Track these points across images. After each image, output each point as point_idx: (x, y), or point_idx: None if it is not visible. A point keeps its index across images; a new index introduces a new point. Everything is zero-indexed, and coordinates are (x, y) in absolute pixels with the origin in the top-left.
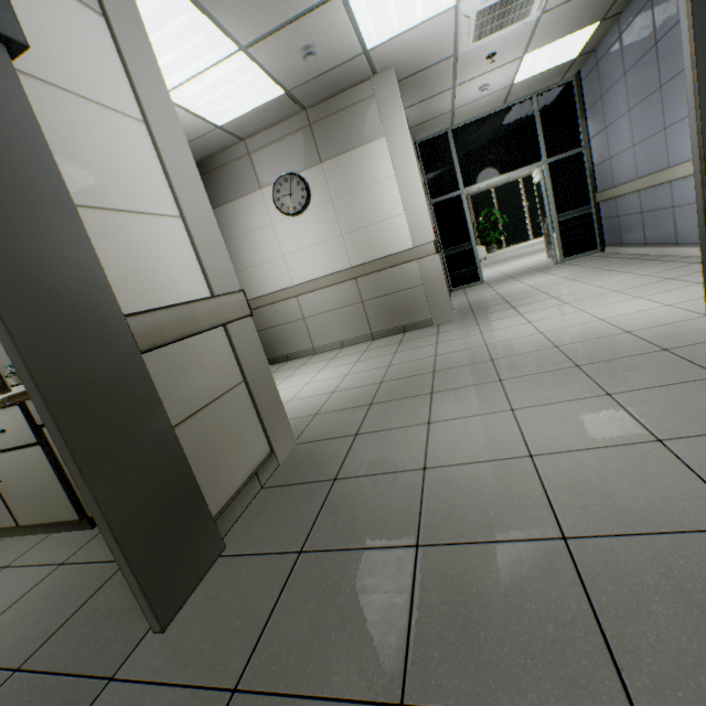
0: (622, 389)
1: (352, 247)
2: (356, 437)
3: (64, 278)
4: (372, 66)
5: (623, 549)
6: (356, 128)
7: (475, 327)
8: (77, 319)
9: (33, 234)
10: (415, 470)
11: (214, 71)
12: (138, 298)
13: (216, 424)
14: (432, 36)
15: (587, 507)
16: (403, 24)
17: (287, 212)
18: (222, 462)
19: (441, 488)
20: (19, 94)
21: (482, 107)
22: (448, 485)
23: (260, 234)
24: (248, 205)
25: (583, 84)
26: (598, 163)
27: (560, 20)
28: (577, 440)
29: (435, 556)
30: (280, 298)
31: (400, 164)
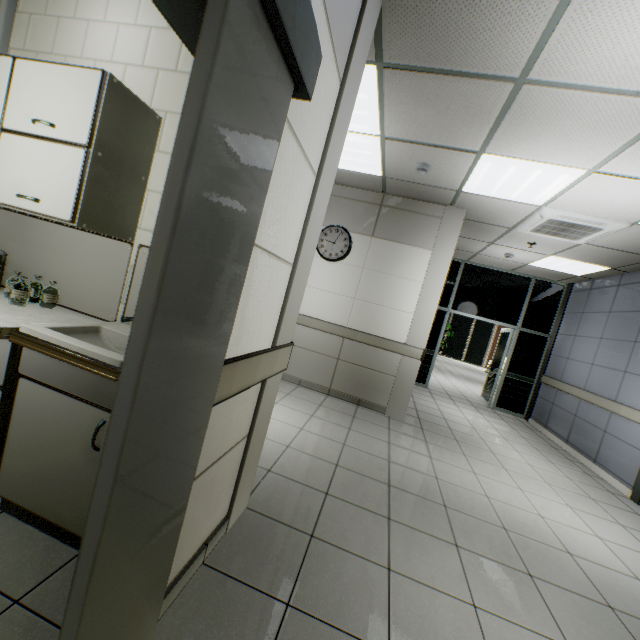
0: None
1: (357, 312)
2: (312, 540)
3: (207, 324)
4: (454, 200)
5: None
6: (414, 231)
7: (425, 444)
8: (192, 372)
9: (214, 272)
10: None
11: (349, 134)
12: (231, 340)
13: (209, 484)
14: (508, 211)
15: None
16: (498, 193)
17: (322, 253)
18: (191, 531)
19: None
20: (278, 132)
21: (496, 263)
22: None
23: None
24: None
25: (571, 293)
26: (556, 355)
27: (591, 253)
28: None
29: None
30: None
31: (432, 278)
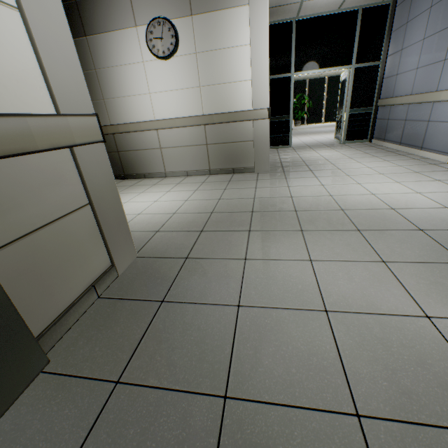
0: (394, 259)
1: (206, 98)
2: (186, 260)
3: None
4: None
5: (412, 442)
6: None
7: (284, 180)
8: None
9: None
10: (230, 306)
11: None
12: None
13: (52, 245)
14: None
15: (376, 381)
16: None
17: (157, 54)
18: (56, 281)
19: (251, 330)
20: None
21: (323, 6)
22: (257, 329)
23: (132, 69)
24: (124, 39)
25: (396, 9)
26: (387, 77)
27: None
28: (363, 303)
29: (241, 414)
30: (144, 128)
31: (256, 35)
